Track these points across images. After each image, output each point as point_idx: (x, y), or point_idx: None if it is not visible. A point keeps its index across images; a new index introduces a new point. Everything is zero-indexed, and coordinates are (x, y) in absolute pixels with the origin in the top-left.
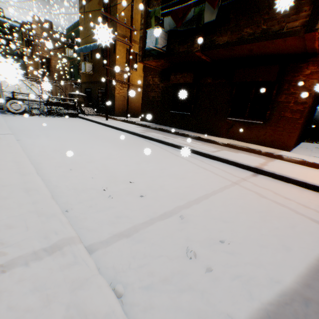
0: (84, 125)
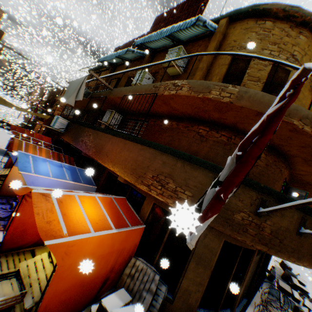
0: (3, 132)
